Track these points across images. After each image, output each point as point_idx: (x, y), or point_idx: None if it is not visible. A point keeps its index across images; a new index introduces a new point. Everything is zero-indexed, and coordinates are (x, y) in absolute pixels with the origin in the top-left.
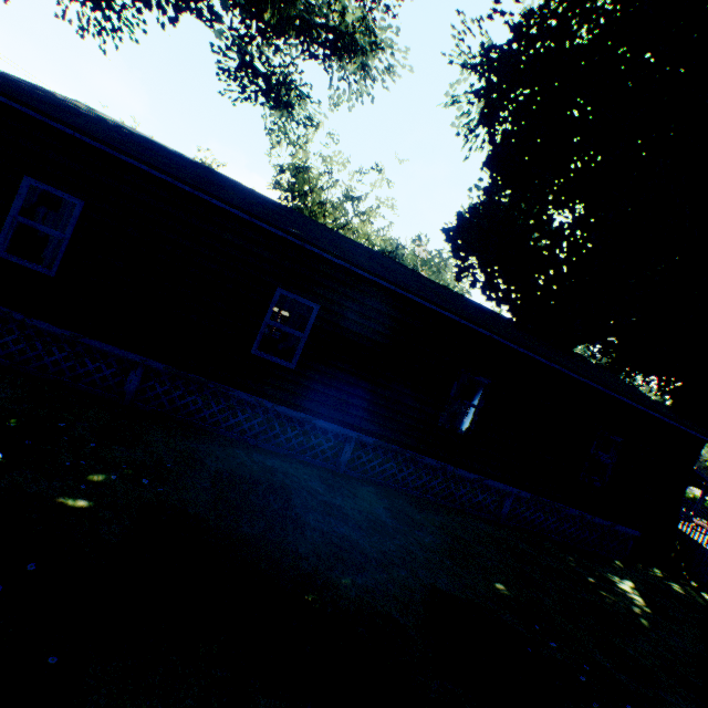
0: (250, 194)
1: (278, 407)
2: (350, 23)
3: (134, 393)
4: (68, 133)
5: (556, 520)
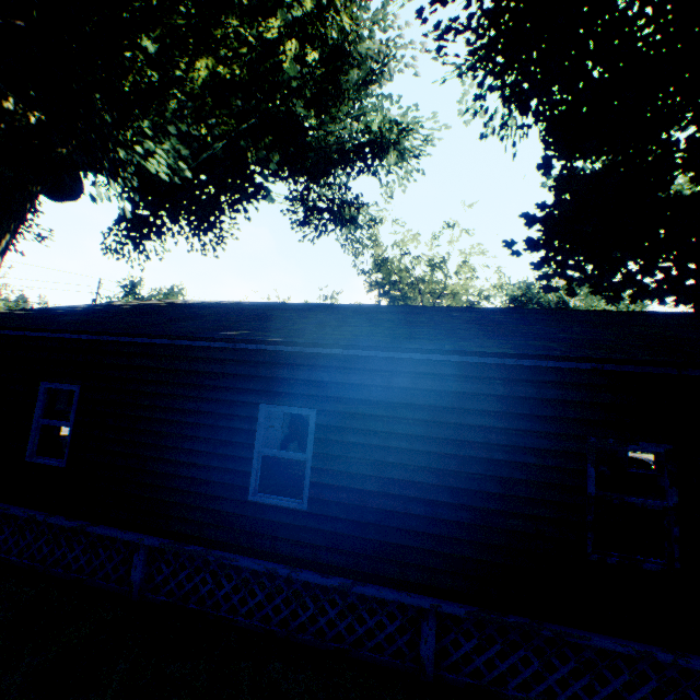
0: (261, 309)
1: (297, 574)
2: (377, 130)
3: (143, 581)
4: (22, 335)
5: None
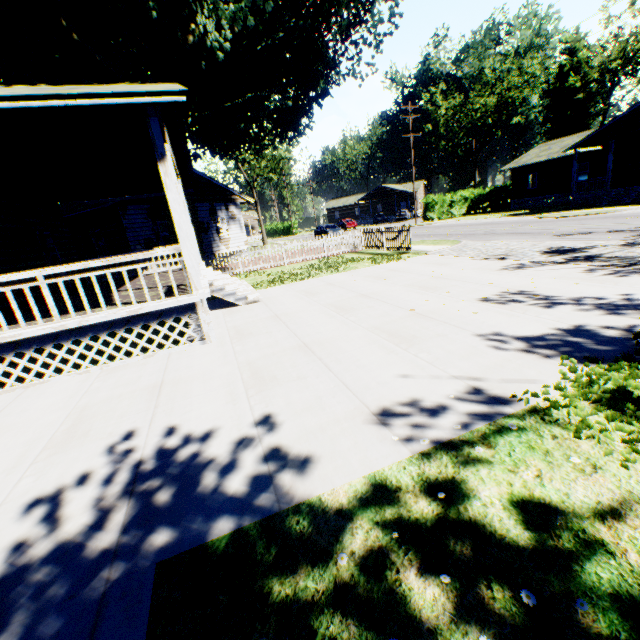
0: None
1: None
2: None
3: None
4: None
5: None
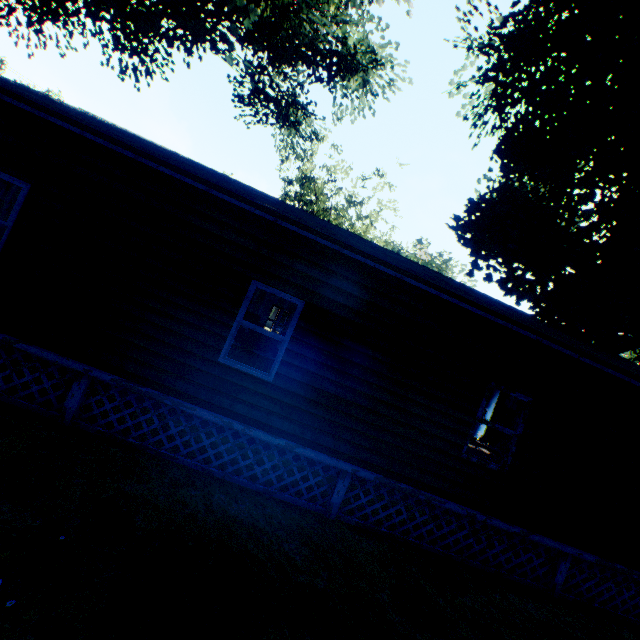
0: (237, 183)
1: (250, 431)
2: (351, 47)
3: (77, 409)
4: None
5: (635, 594)
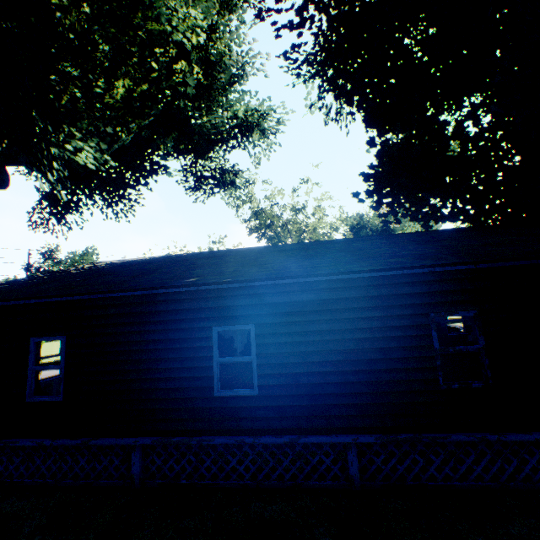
0: (190, 259)
1: (259, 440)
2: (242, 116)
3: (141, 472)
4: (22, 303)
5: None
